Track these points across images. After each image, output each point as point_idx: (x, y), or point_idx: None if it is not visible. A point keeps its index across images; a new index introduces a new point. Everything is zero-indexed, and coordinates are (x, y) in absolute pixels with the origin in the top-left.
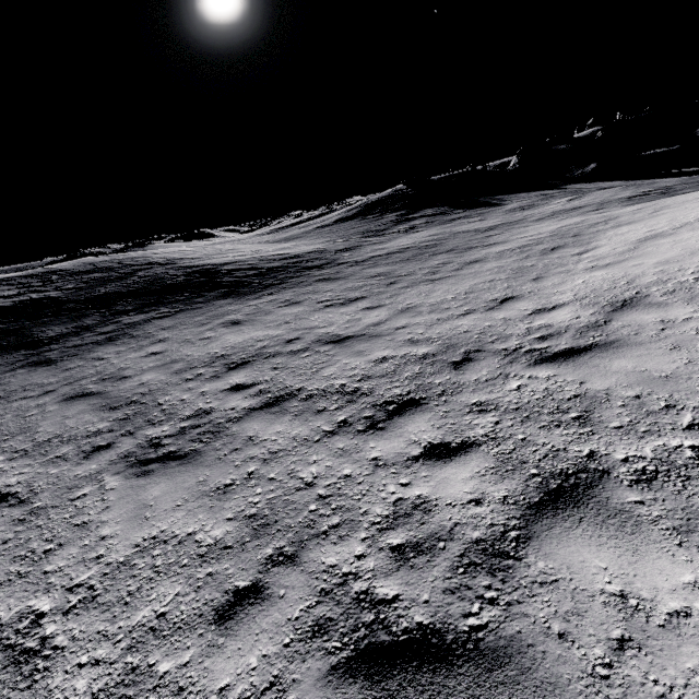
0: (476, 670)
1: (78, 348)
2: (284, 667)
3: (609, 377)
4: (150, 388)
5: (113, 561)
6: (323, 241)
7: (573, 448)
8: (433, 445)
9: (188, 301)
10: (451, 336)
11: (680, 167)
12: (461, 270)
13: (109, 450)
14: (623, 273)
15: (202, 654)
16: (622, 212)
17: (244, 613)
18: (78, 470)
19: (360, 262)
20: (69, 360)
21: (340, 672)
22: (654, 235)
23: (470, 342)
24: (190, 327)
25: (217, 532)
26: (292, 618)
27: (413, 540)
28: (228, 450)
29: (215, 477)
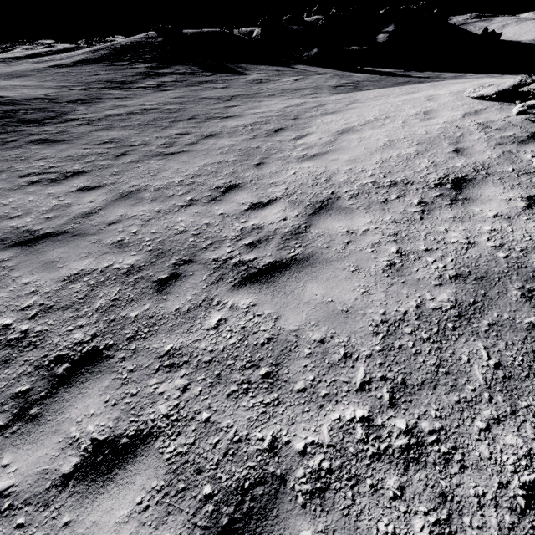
0: None
1: None
2: None
3: (301, 310)
4: None
5: None
6: (55, 86)
7: (256, 433)
8: (97, 444)
9: None
10: (166, 239)
11: (366, 65)
12: (196, 144)
13: None
14: (324, 168)
15: None
16: (329, 100)
17: None
18: None
19: (94, 121)
20: None
21: None
22: (348, 129)
23: (183, 248)
24: None
25: None
26: None
27: None
28: None
29: None
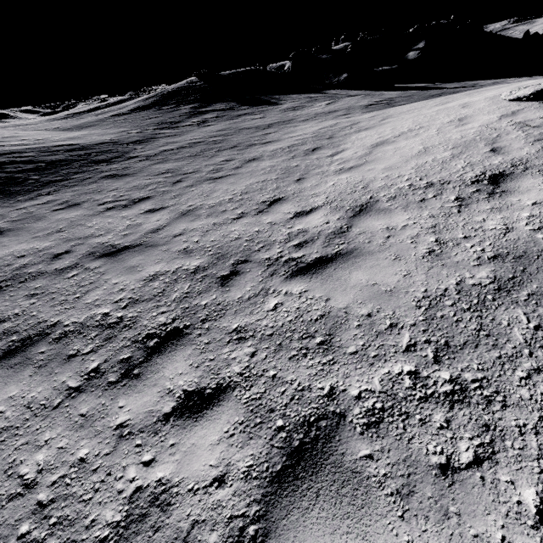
0: None
1: None
2: None
3: (349, 292)
4: None
5: None
6: (117, 132)
7: (317, 384)
8: (187, 393)
9: None
10: (223, 245)
11: (397, 83)
12: (240, 168)
13: None
14: (361, 177)
15: None
16: (362, 118)
17: None
18: None
19: (151, 157)
20: None
21: None
22: (382, 141)
23: (239, 251)
24: None
25: None
26: None
27: None
28: None
29: None
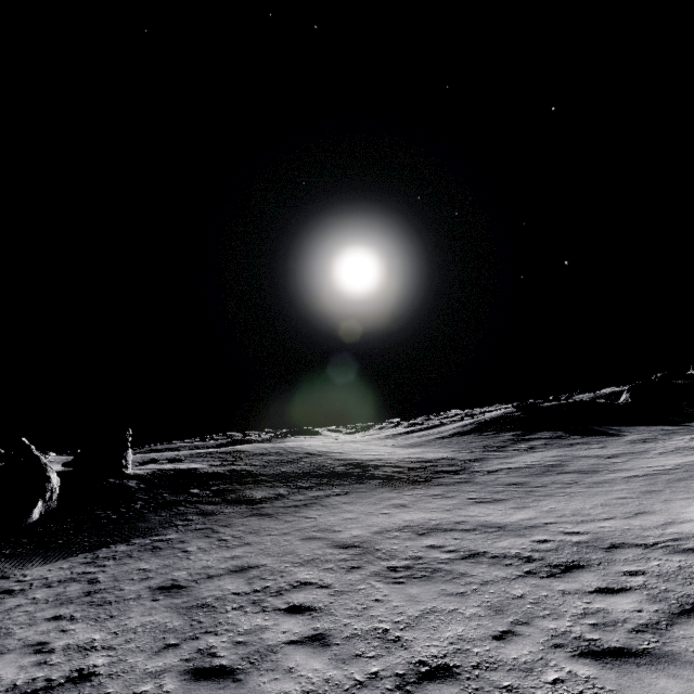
0: (650, 658)
1: (285, 508)
2: (544, 655)
3: None
4: (363, 539)
5: (412, 615)
6: (449, 451)
7: None
8: (600, 587)
9: (353, 486)
10: (597, 532)
11: None
12: (592, 487)
13: (362, 569)
14: None
15: (495, 648)
16: None
17: (509, 638)
18: (348, 576)
19: (492, 472)
20: (284, 516)
21: (576, 656)
22: None
23: (613, 537)
24: (366, 504)
25: (471, 610)
26: (539, 642)
27: (601, 622)
28: (451, 577)
29: (451, 588)
